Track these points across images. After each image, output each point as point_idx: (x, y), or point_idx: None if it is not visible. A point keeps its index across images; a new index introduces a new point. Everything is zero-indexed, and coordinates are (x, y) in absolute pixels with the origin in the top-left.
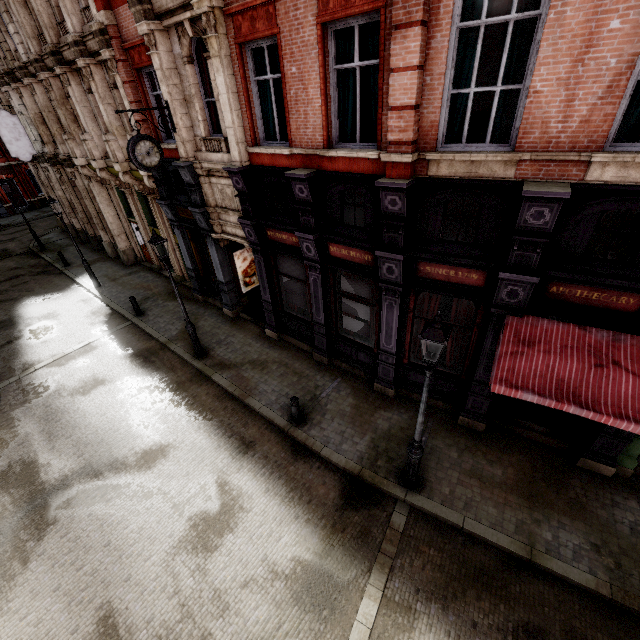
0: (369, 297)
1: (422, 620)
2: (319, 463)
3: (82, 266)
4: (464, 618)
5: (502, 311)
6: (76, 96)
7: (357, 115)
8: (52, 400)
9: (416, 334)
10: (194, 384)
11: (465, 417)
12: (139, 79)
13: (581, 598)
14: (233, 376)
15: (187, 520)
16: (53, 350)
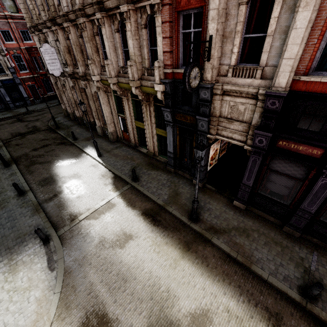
0: None
1: None
2: None
3: (84, 140)
4: None
5: None
6: (107, 34)
7: None
8: (99, 251)
9: None
10: (199, 245)
11: None
12: (177, 19)
13: None
14: (228, 241)
15: None
16: (86, 204)
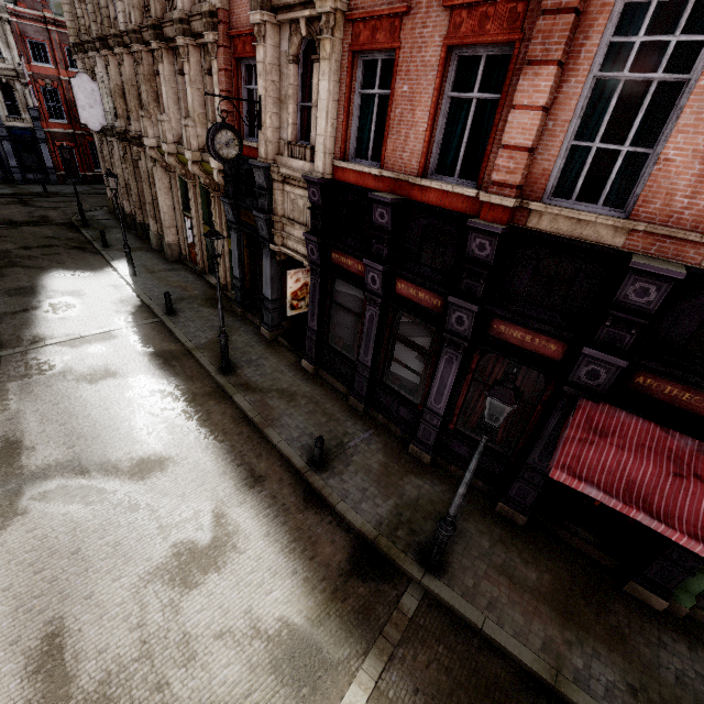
0: (427, 347)
1: None
2: (331, 518)
3: (122, 251)
4: None
5: (576, 392)
6: (165, 74)
7: (462, 148)
8: (55, 381)
9: (470, 399)
10: (212, 400)
11: (505, 504)
12: (236, 69)
13: None
14: (256, 401)
15: (171, 546)
16: (69, 329)
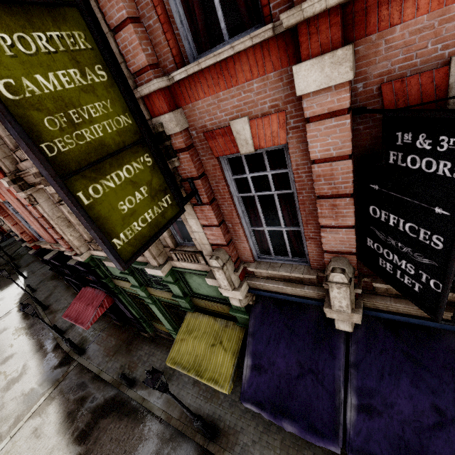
0: None
1: (55, 401)
2: (60, 350)
3: (25, 267)
4: (67, 398)
5: (81, 286)
6: None
7: None
8: None
9: None
10: (38, 323)
11: (115, 321)
12: None
13: (106, 385)
14: (52, 317)
15: (7, 381)
16: None
